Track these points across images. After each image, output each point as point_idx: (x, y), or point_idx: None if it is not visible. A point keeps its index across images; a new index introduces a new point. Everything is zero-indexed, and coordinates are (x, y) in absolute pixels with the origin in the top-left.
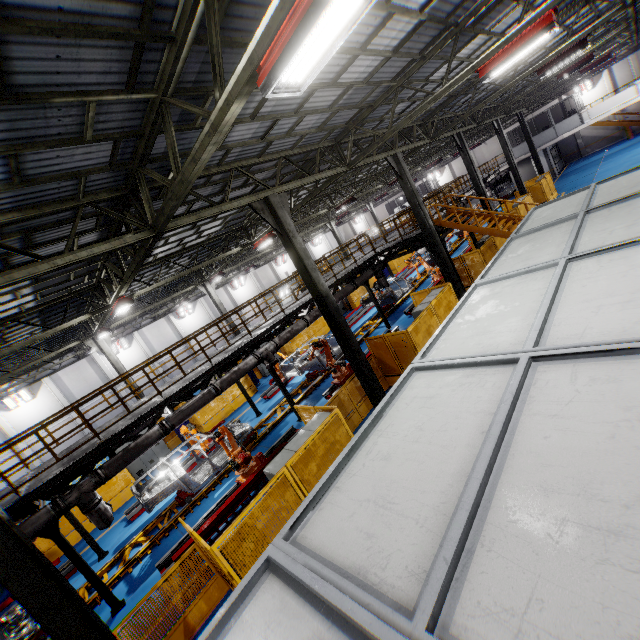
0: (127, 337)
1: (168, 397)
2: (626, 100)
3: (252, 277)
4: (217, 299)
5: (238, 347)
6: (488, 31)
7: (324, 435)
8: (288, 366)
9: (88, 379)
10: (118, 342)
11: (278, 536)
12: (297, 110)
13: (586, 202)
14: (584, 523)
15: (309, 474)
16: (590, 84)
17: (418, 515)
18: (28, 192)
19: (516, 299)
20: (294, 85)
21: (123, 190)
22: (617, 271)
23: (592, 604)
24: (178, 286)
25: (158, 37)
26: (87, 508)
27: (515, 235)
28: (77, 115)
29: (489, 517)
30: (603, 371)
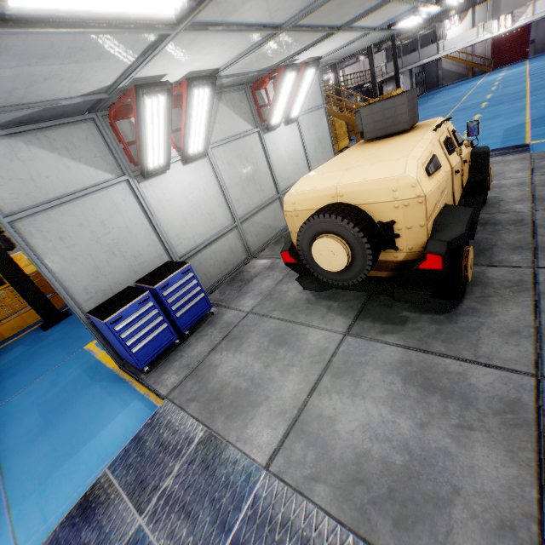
0: None
1: None
2: (470, 40)
3: None
4: None
5: None
6: None
7: None
8: None
9: None
10: None
11: None
12: None
13: None
14: None
15: None
16: (458, 21)
17: None
18: None
19: None
20: None
21: None
22: None
23: None
24: None
25: None
26: None
27: None
28: None
29: None
30: None
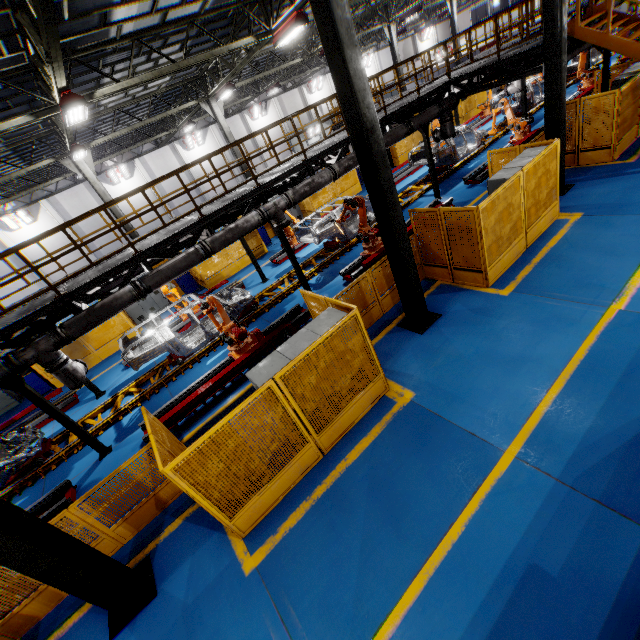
0: (127, 164)
1: (143, 251)
2: None
3: (276, 105)
4: (225, 126)
5: (238, 196)
6: None
7: (332, 343)
8: (304, 229)
9: (90, 208)
10: (118, 169)
11: None
12: None
13: None
14: None
15: (305, 388)
16: None
17: None
18: None
19: None
20: None
21: None
22: None
23: None
24: (178, 101)
25: None
26: (50, 368)
27: None
28: None
29: None
30: None
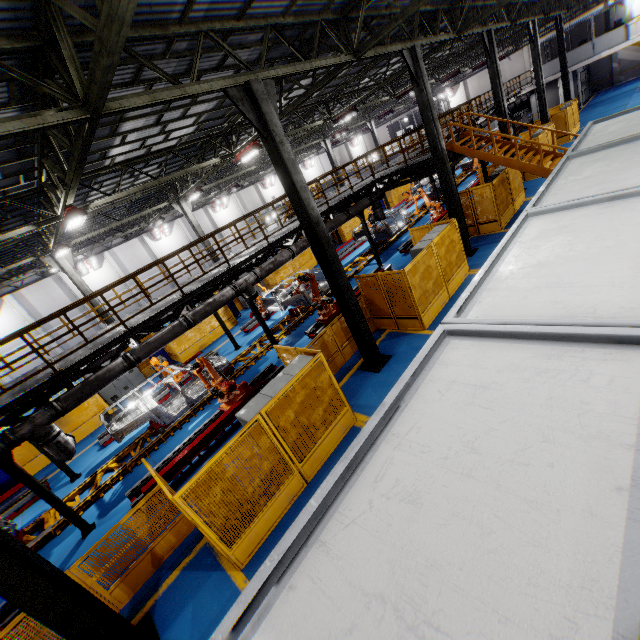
0: (97, 257)
1: (133, 327)
2: None
3: (235, 199)
4: (194, 220)
5: (214, 276)
6: None
7: (304, 381)
8: (270, 300)
9: (57, 299)
10: (87, 261)
11: None
12: None
13: None
14: None
15: (286, 421)
16: None
17: None
18: None
19: (605, 236)
20: None
21: (36, 40)
22: None
23: None
24: (150, 202)
25: None
26: (44, 441)
27: (574, 153)
28: None
29: None
30: None
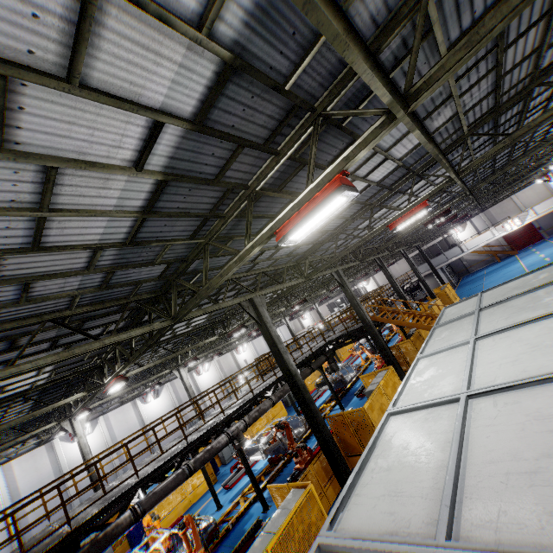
0: (92, 422)
1: (143, 477)
2: (488, 239)
3: (215, 364)
4: (188, 382)
5: (212, 425)
6: (389, 206)
7: (301, 514)
8: (251, 449)
9: (40, 469)
10: None
11: (322, 529)
12: (277, 246)
13: (478, 304)
14: (517, 472)
15: None
16: (461, 228)
17: (421, 493)
18: (103, 293)
19: (448, 365)
20: (294, 240)
21: (158, 292)
22: (506, 344)
23: (529, 505)
24: (153, 370)
25: (217, 216)
26: None
27: (436, 325)
28: (157, 251)
29: (466, 483)
30: (510, 398)
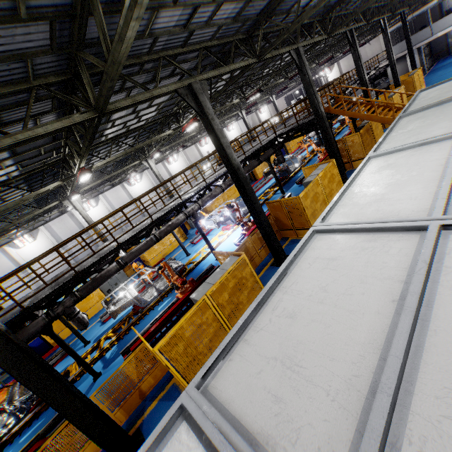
0: (94, 198)
1: (122, 243)
2: None
3: (182, 155)
4: (156, 171)
5: (171, 207)
6: None
7: (234, 273)
8: (209, 221)
9: (70, 228)
10: (88, 202)
11: (191, 384)
12: None
13: None
14: None
15: (223, 300)
16: None
17: (328, 386)
18: None
19: (412, 169)
20: None
21: (68, 74)
22: None
23: None
24: (128, 161)
25: None
26: (70, 317)
27: (404, 114)
28: None
29: (414, 405)
30: None
